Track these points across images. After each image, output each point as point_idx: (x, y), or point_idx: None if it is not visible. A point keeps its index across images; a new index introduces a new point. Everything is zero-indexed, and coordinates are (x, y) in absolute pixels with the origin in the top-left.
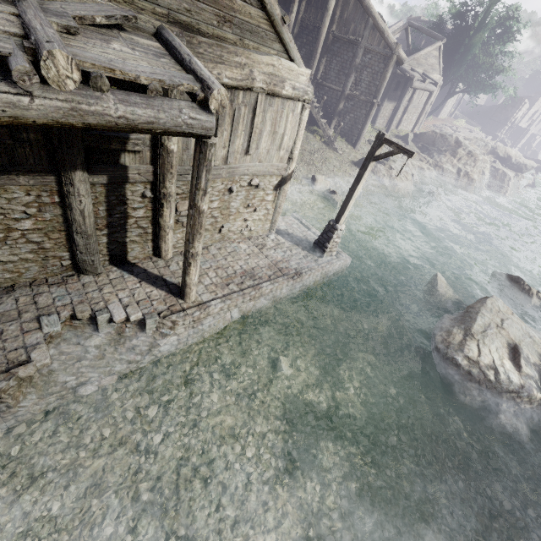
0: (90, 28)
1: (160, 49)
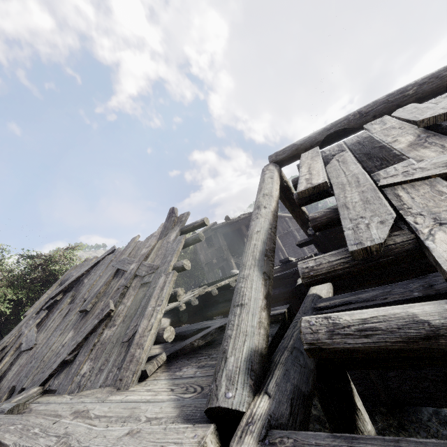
0: None
1: None
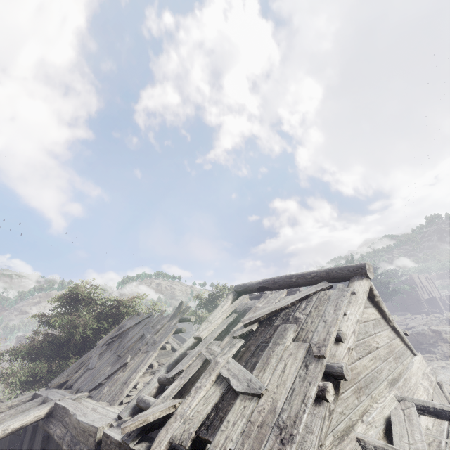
0: (428, 447)
1: (440, 421)
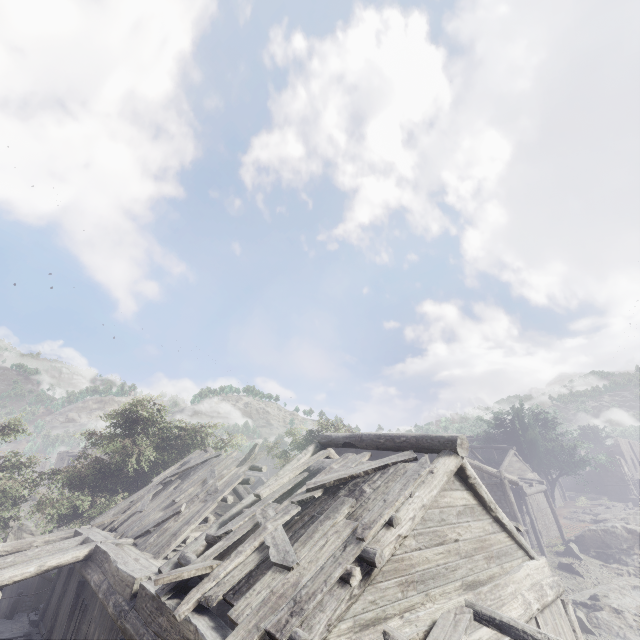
0: None
1: (500, 636)
